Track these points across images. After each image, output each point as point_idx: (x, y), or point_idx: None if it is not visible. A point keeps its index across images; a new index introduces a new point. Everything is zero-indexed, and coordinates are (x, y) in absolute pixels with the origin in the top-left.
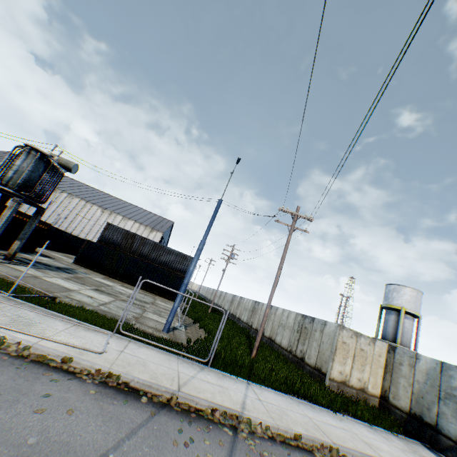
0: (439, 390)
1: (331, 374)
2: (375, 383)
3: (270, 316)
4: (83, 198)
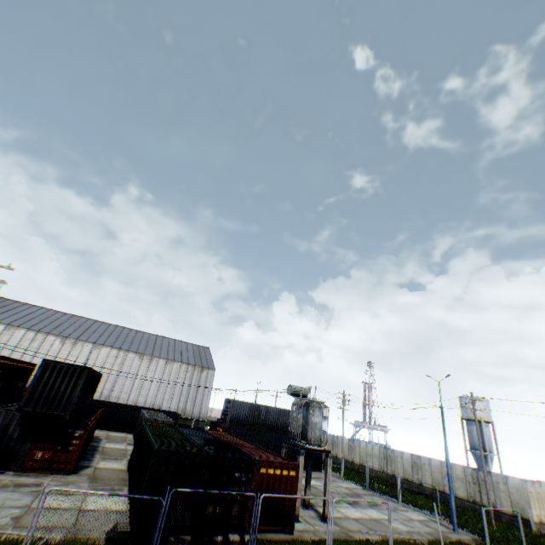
0: None
1: (532, 518)
2: None
3: (422, 466)
4: (113, 346)
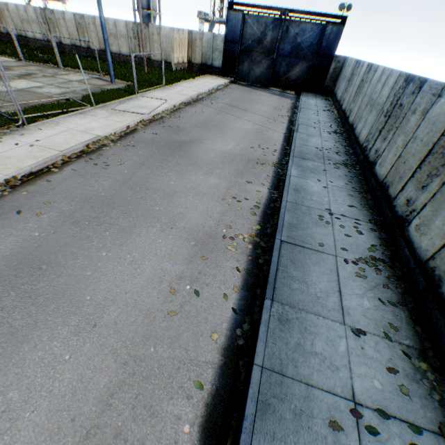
0: (213, 49)
1: (174, 62)
2: (186, 57)
3: (88, 28)
4: None
